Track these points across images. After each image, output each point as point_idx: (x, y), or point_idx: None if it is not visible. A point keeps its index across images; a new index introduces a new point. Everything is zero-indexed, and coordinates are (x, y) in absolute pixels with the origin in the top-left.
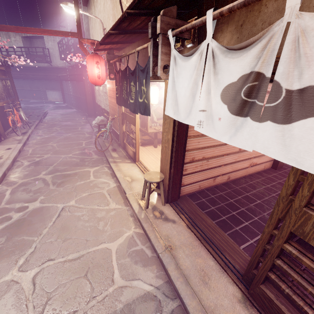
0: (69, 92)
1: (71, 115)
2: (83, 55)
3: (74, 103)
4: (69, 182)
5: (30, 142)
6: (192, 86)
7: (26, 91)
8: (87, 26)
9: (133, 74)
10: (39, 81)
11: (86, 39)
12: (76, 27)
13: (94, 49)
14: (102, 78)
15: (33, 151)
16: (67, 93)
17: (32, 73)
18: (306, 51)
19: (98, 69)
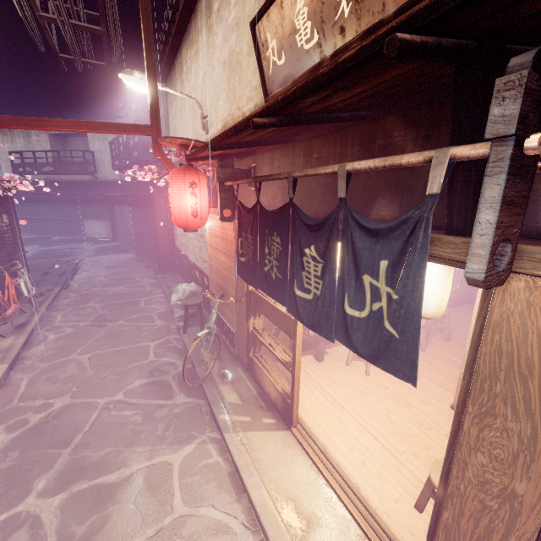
0: (124, 223)
1: (126, 267)
2: (154, 162)
3: (133, 243)
4: (112, 532)
5: (29, 353)
6: None
7: (47, 222)
8: (164, 115)
9: (317, 228)
10: (73, 204)
11: (170, 139)
12: (143, 117)
13: (188, 157)
14: (202, 216)
15: (29, 387)
16: (122, 225)
17: (61, 192)
18: None
19: (194, 198)
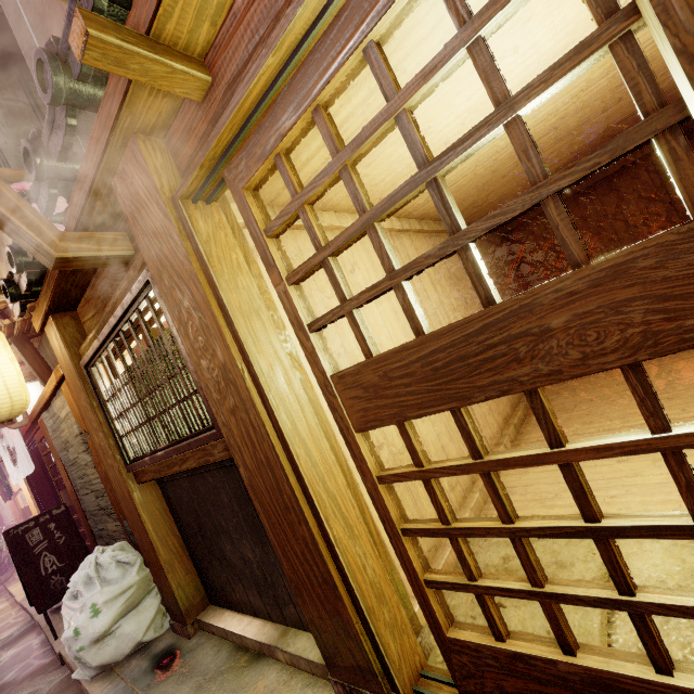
0: None
1: None
2: None
3: None
4: None
5: None
6: (7, 459)
7: None
8: None
9: None
10: None
11: None
12: None
13: None
14: None
15: None
16: None
17: None
18: (7, 438)
19: None
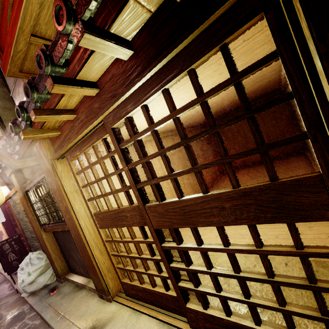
0: None
1: None
2: None
3: None
4: None
5: None
6: None
7: None
8: None
9: None
10: None
11: None
12: None
13: None
14: None
15: None
16: None
17: None
18: None
19: None
